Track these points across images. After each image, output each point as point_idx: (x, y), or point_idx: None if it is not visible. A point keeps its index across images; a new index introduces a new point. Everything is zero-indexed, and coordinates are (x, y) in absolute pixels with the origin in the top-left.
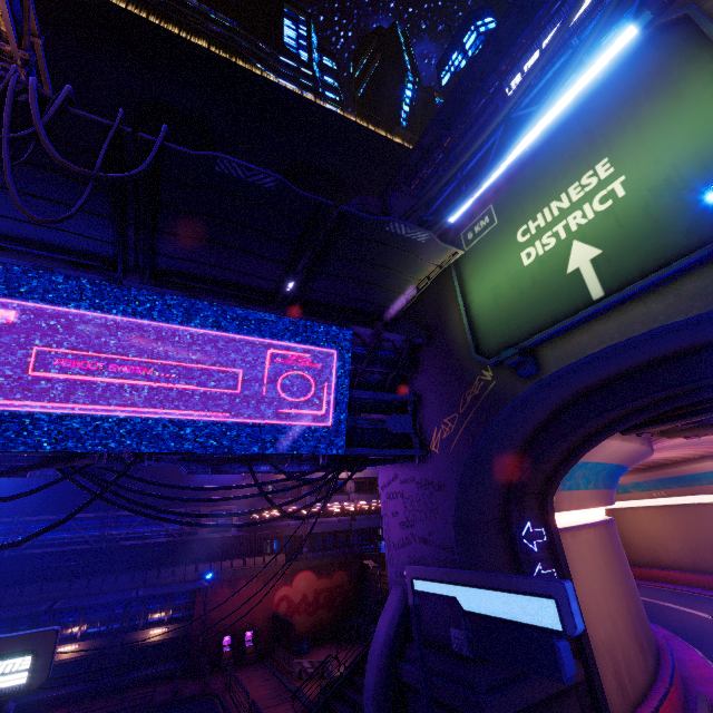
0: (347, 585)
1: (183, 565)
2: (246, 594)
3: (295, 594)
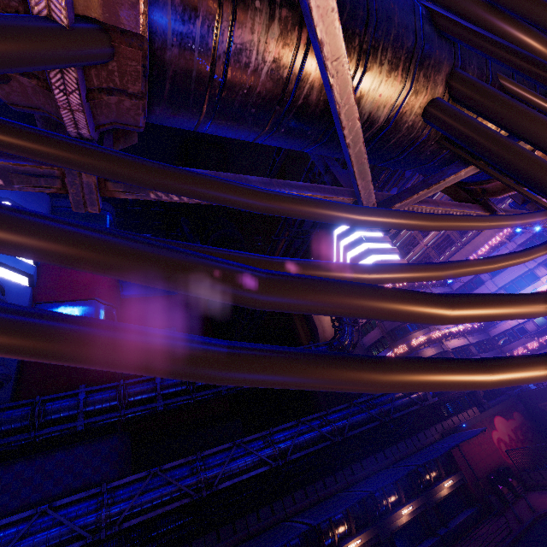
0: (525, 422)
1: (426, 429)
2: (476, 442)
3: (503, 435)
